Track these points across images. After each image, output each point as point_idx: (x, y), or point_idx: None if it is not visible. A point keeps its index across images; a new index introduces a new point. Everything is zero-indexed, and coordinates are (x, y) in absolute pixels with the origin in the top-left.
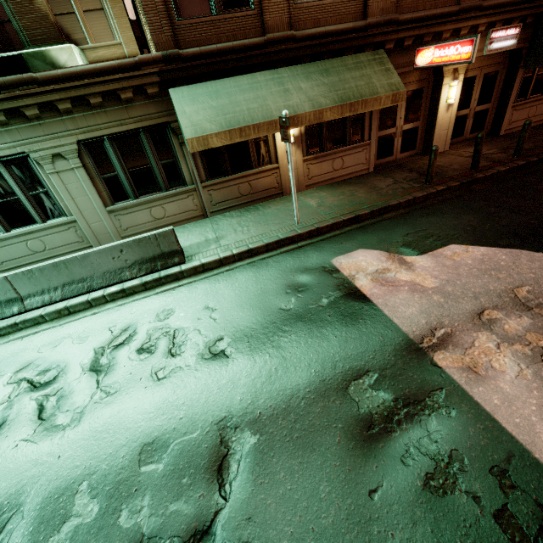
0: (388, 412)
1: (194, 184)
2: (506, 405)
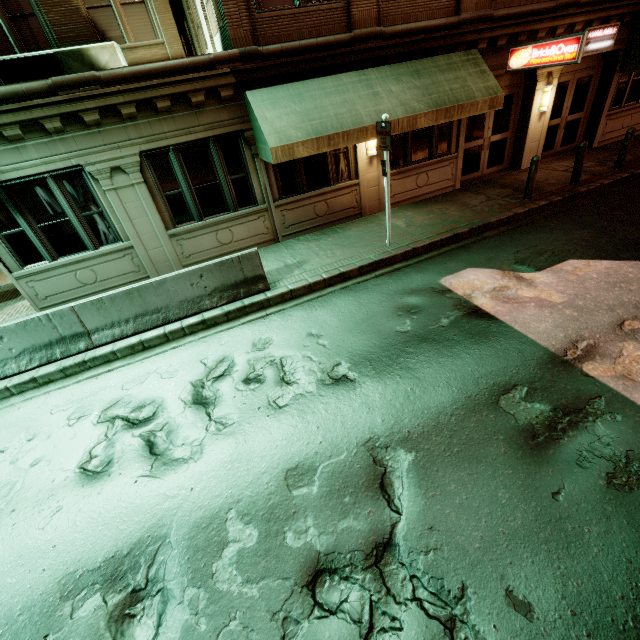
0: (549, 422)
1: (266, 203)
2: None
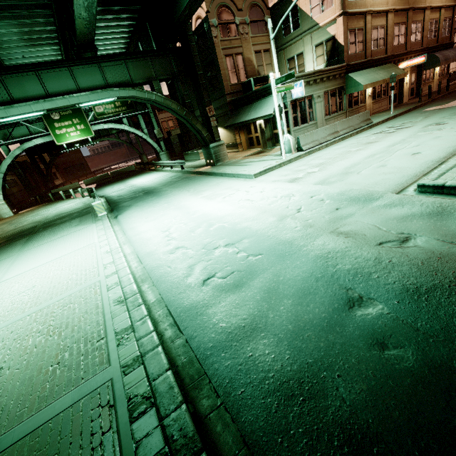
0: None
1: (344, 111)
2: None
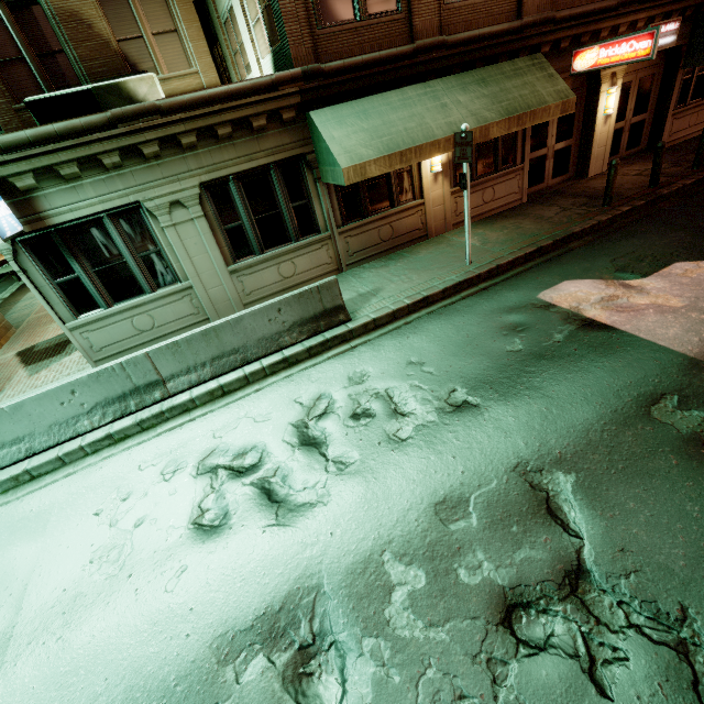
0: None
1: (328, 231)
2: None
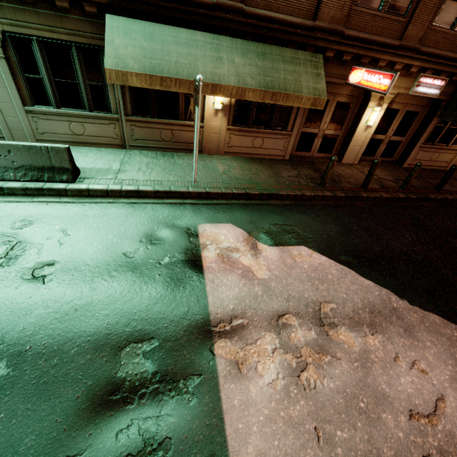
0: (140, 383)
1: (119, 114)
2: (241, 408)
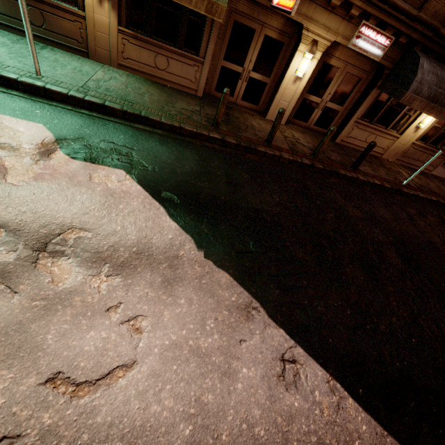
0: None
1: None
2: None
